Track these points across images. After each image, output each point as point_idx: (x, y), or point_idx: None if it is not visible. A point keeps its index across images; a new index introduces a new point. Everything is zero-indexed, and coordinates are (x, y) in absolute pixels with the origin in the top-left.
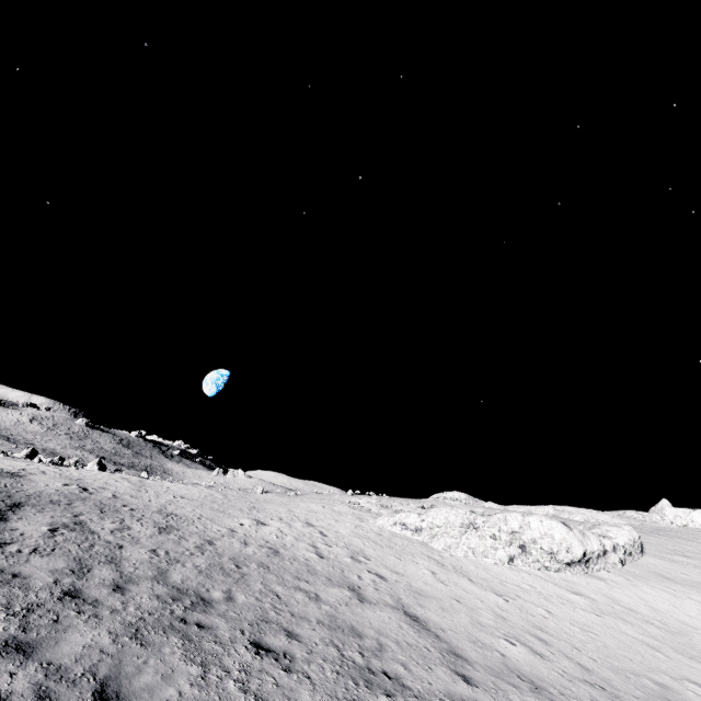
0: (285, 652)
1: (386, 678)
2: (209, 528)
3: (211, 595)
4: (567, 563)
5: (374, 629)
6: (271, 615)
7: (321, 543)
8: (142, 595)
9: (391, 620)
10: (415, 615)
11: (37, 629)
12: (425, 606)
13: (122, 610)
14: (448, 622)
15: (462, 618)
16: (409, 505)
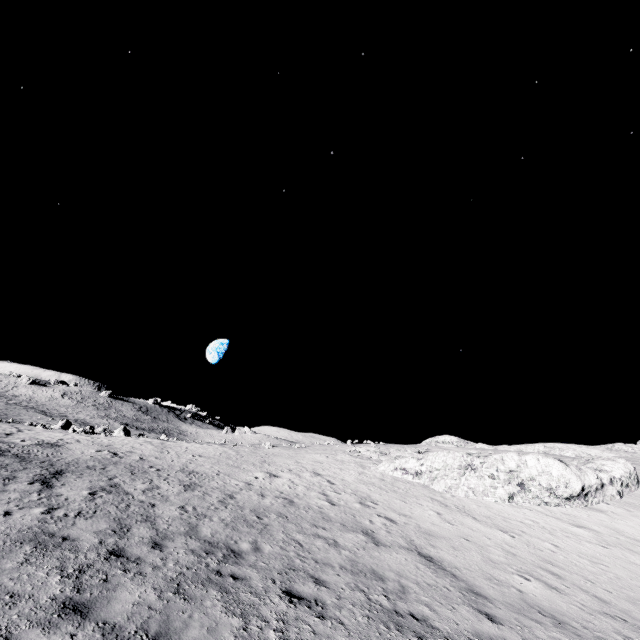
0: (316, 599)
1: (414, 620)
2: (228, 483)
3: (240, 546)
4: (567, 498)
5: (393, 571)
6: (296, 562)
7: (330, 491)
8: (179, 550)
9: (408, 562)
10: (429, 555)
11: (90, 589)
12: (437, 546)
13: (162, 566)
14: (461, 561)
15: (474, 556)
16: (406, 451)
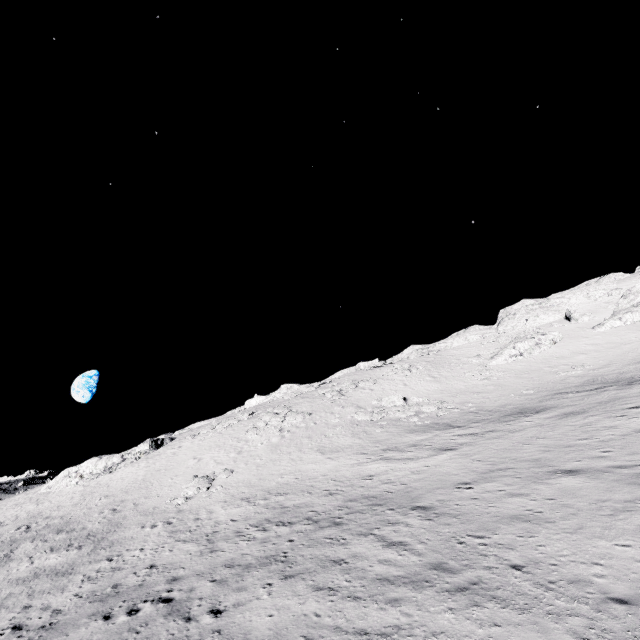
0: None
1: None
2: None
3: None
4: (99, 473)
5: None
6: None
7: None
8: None
9: None
10: None
11: None
12: None
13: None
14: None
15: None
16: None
